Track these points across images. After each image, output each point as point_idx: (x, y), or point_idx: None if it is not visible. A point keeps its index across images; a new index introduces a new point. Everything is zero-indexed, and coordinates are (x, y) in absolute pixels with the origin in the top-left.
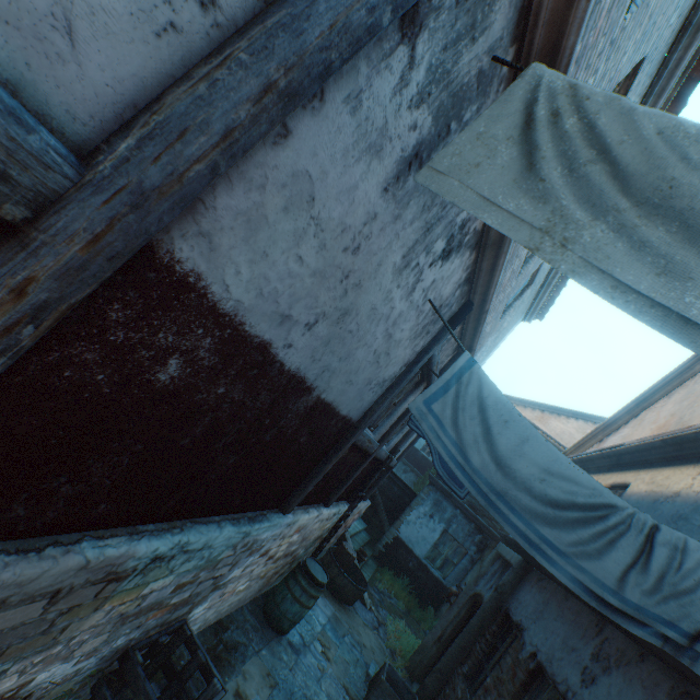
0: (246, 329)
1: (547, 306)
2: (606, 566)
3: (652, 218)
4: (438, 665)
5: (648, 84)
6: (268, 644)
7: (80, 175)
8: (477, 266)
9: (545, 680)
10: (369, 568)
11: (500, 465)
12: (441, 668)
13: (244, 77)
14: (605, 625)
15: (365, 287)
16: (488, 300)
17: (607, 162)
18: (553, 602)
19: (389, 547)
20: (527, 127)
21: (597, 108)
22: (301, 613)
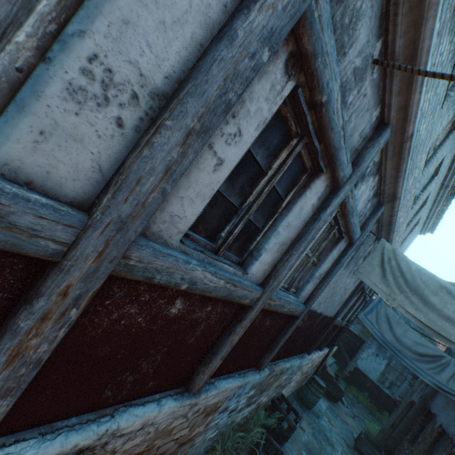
0: (313, 310)
1: (434, 227)
2: (441, 376)
3: (413, 295)
4: (392, 435)
5: None
6: (304, 412)
7: (305, 307)
8: None
9: (446, 436)
10: (341, 384)
11: (397, 340)
12: (394, 436)
13: (324, 285)
14: None
15: (338, 285)
16: None
17: (402, 277)
18: (450, 402)
19: (352, 373)
20: (382, 262)
21: (400, 259)
22: (316, 399)
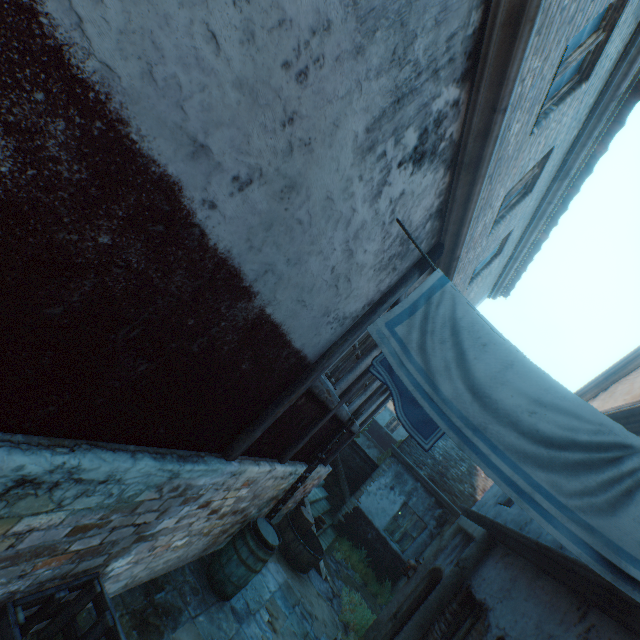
0: (133, 138)
1: (513, 283)
2: (623, 524)
3: None
4: None
5: (632, 30)
6: (207, 610)
7: None
8: (450, 195)
9: None
10: (327, 536)
11: (477, 395)
12: None
13: None
14: (590, 609)
15: (318, 155)
16: (460, 243)
17: None
18: (523, 579)
19: (349, 517)
20: None
21: None
22: (247, 576)
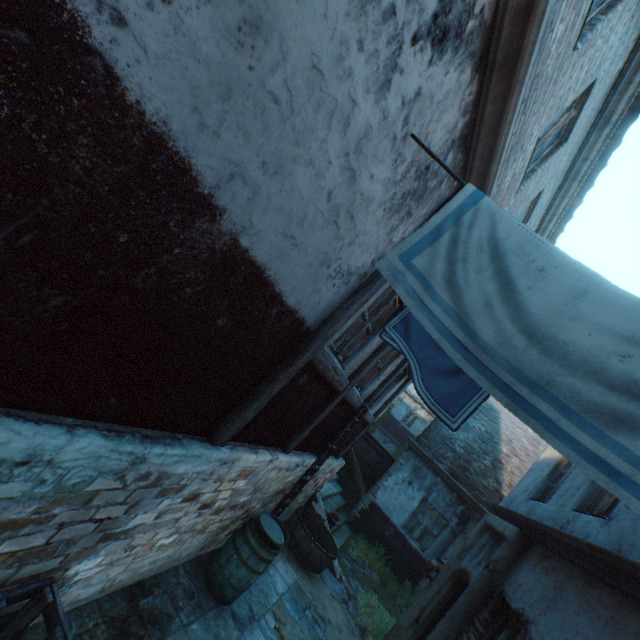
0: None
1: None
2: None
3: None
4: None
5: None
6: (203, 616)
7: None
8: (478, 114)
9: None
10: (342, 533)
11: (534, 336)
12: None
13: None
14: None
15: None
16: (488, 185)
17: None
18: (571, 588)
19: (365, 513)
20: None
21: None
22: (248, 578)
